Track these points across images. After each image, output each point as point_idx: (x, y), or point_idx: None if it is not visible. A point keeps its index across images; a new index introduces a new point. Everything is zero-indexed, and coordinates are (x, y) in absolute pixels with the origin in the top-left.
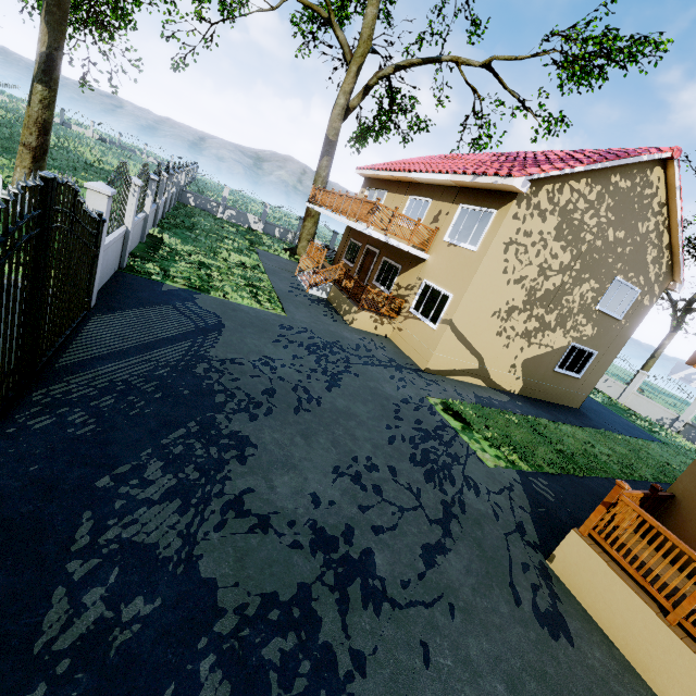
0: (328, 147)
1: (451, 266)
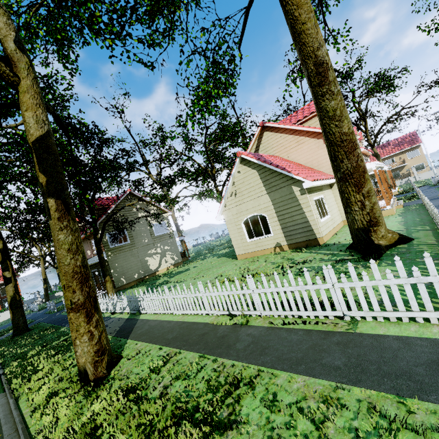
0: None
1: (417, 160)
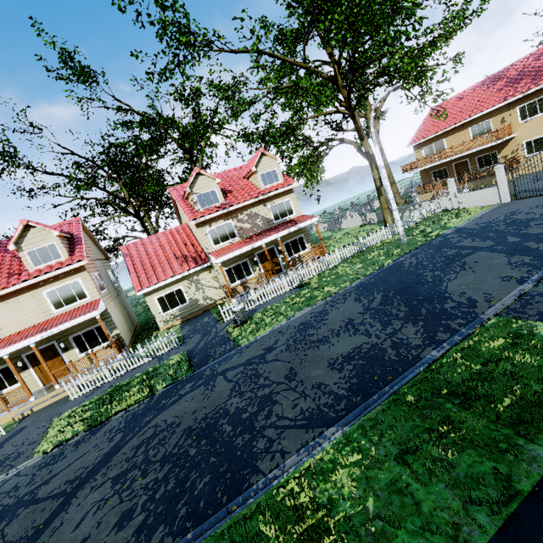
0: (381, 151)
1: (538, 126)
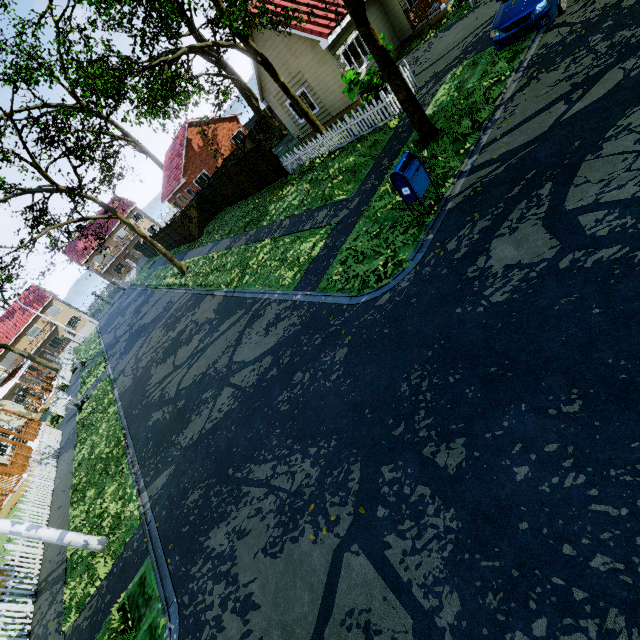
0: None
1: (65, 315)
